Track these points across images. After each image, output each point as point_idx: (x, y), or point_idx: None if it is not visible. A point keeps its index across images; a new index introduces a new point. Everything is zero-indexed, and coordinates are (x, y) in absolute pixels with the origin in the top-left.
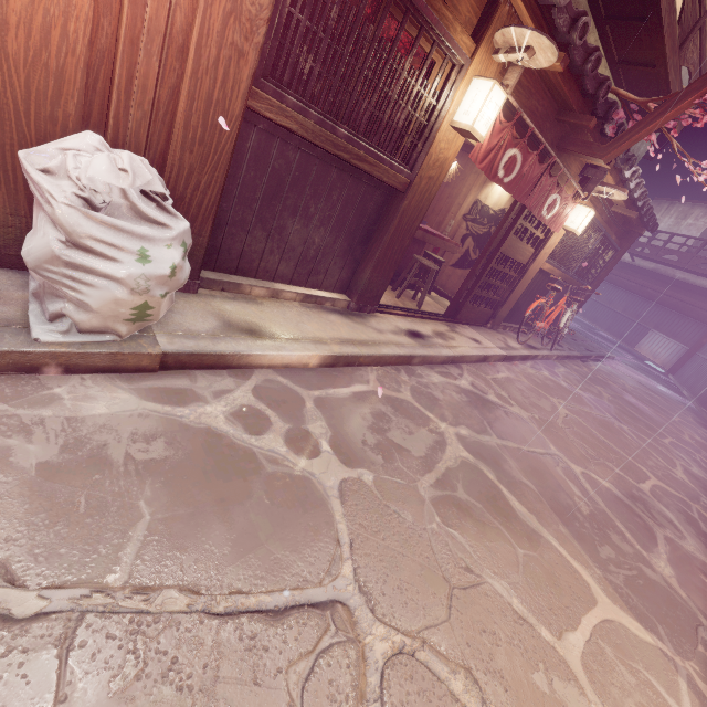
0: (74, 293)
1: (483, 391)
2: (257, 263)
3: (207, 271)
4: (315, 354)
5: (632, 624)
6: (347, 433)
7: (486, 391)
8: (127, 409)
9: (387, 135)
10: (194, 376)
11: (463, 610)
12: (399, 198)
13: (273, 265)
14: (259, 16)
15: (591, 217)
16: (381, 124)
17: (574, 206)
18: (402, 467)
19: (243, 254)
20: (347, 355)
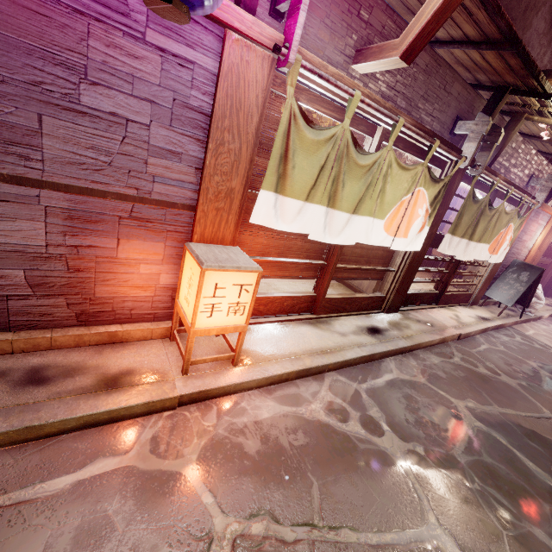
0: (535, 307)
1: None
2: None
3: None
4: (548, 314)
5: None
6: None
7: None
8: (546, 327)
9: (550, 254)
10: (539, 321)
11: None
12: (546, 266)
13: None
14: (545, 249)
15: None
16: (550, 253)
17: None
18: None
19: None
20: (551, 314)
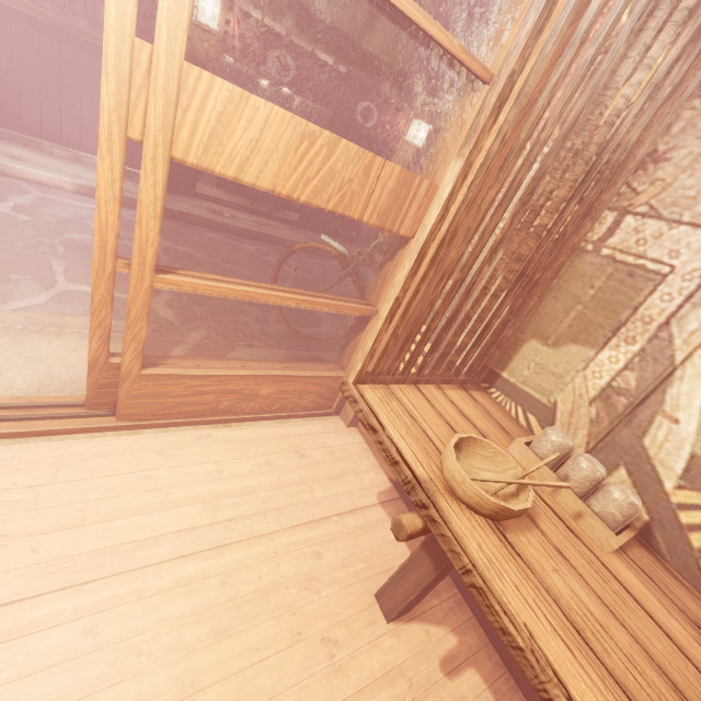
0: None
1: (264, 252)
2: (60, 132)
3: (15, 132)
4: (66, 179)
5: (165, 310)
6: (44, 209)
7: (269, 253)
8: None
9: None
10: None
11: (3, 252)
12: None
13: (75, 136)
14: None
15: (428, 127)
16: None
17: (404, 116)
18: (69, 228)
19: (43, 123)
20: None
